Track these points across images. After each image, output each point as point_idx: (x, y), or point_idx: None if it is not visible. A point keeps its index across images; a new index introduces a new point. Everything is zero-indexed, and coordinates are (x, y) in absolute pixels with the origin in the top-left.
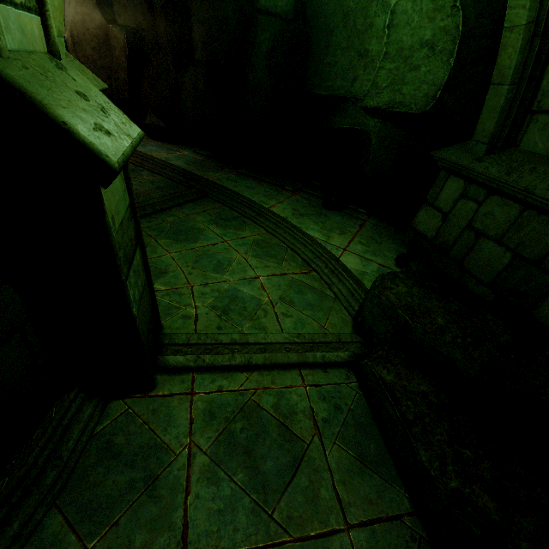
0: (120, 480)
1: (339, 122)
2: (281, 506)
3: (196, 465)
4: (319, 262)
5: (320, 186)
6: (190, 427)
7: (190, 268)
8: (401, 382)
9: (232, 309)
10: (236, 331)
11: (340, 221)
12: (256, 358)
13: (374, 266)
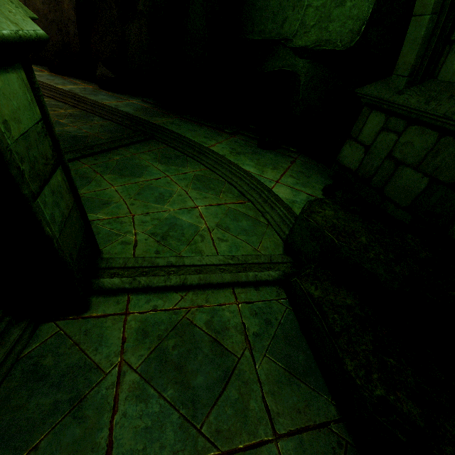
0: (44, 403)
1: (271, 65)
2: (210, 420)
3: (126, 383)
4: (254, 193)
5: (256, 129)
6: (122, 346)
7: (132, 199)
8: (328, 296)
9: (171, 235)
10: (173, 255)
11: (273, 158)
12: (190, 279)
13: (303, 195)
